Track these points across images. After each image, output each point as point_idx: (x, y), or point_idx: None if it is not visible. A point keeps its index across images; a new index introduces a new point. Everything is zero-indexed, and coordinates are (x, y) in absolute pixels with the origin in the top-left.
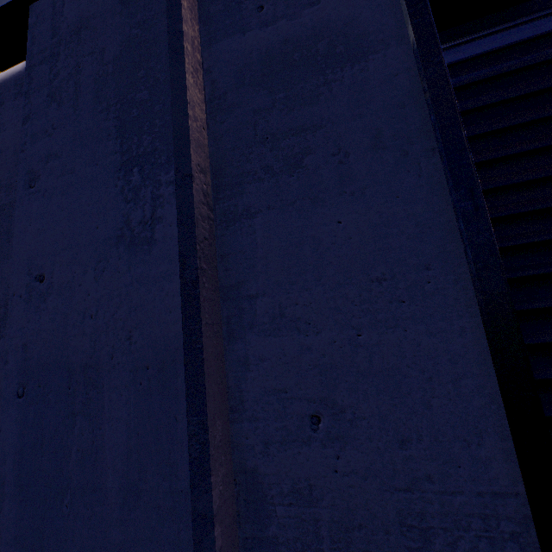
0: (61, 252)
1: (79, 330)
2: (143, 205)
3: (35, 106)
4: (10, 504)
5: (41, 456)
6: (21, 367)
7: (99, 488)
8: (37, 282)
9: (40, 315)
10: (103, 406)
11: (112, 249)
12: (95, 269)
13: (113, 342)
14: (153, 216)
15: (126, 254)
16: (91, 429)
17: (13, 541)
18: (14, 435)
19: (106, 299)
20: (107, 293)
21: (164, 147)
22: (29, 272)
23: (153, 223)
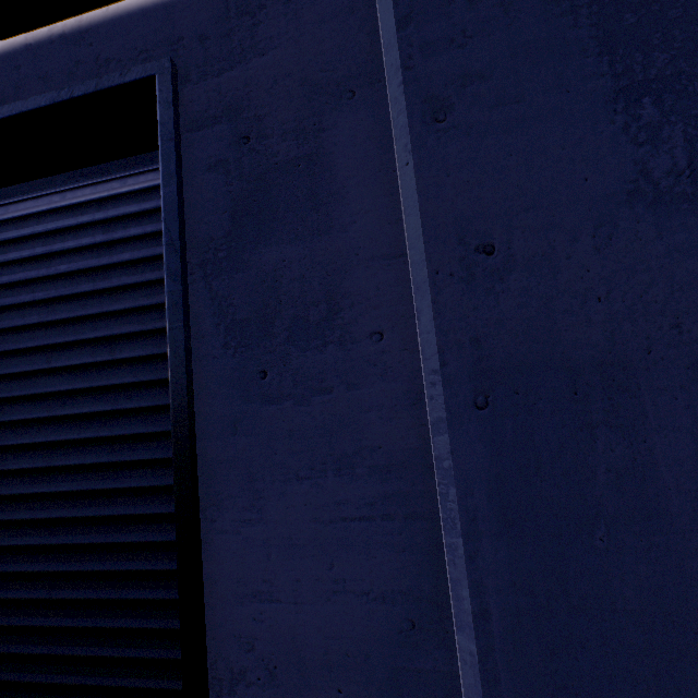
0: (520, 213)
1: (579, 318)
2: (670, 149)
3: (420, 2)
4: (494, 544)
5: (540, 481)
6: (475, 370)
7: (656, 514)
8: (480, 255)
9: (497, 299)
10: (643, 414)
11: (621, 209)
12: (592, 236)
13: (646, 332)
14: (691, 164)
15: (649, 216)
16: (628, 444)
17: (509, 588)
18: (480, 457)
19: (622, 276)
20: (622, 268)
21: (696, 69)
22: (461, 242)
23: (693, 174)
